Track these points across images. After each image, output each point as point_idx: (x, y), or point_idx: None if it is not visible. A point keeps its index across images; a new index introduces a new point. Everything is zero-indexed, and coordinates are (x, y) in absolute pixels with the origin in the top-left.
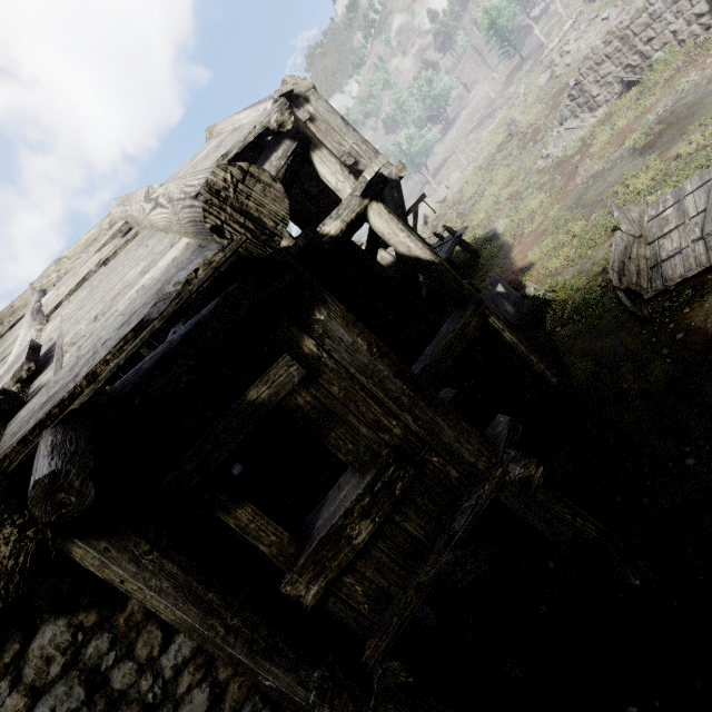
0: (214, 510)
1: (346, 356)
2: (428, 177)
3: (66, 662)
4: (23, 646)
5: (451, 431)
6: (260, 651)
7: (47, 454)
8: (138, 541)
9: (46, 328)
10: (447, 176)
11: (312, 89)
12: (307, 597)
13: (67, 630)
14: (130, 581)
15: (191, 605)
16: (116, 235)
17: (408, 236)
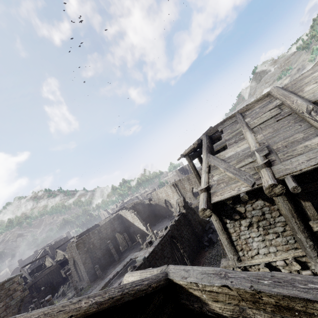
0: (300, 199)
1: None
2: None
3: (260, 208)
4: (255, 201)
5: None
6: (300, 230)
7: (292, 181)
8: (285, 197)
9: (257, 136)
10: None
11: None
12: (315, 228)
13: (262, 203)
14: (280, 203)
15: (290, 213)
16: (276, 106)
17: None
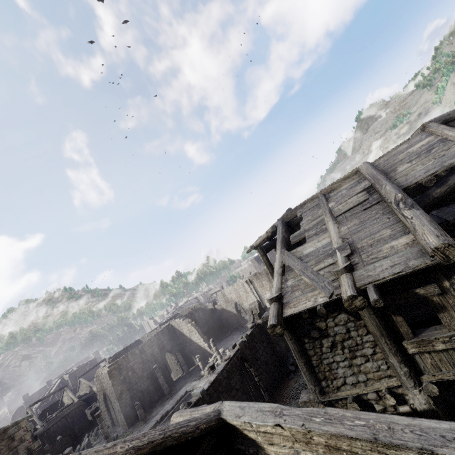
0: (390, 313)
1: None
2: None
3: (344, 323)
4: (337, 315)
5: None
6: (392, 352)
7: (374, 293)
8: (371, 310)
9: (340, 228)
10: None
11: None
12: (410, 350)
13: (346, 317)
14: (366, 317)
15: (378, 331)
16: (365, 189)
17: None
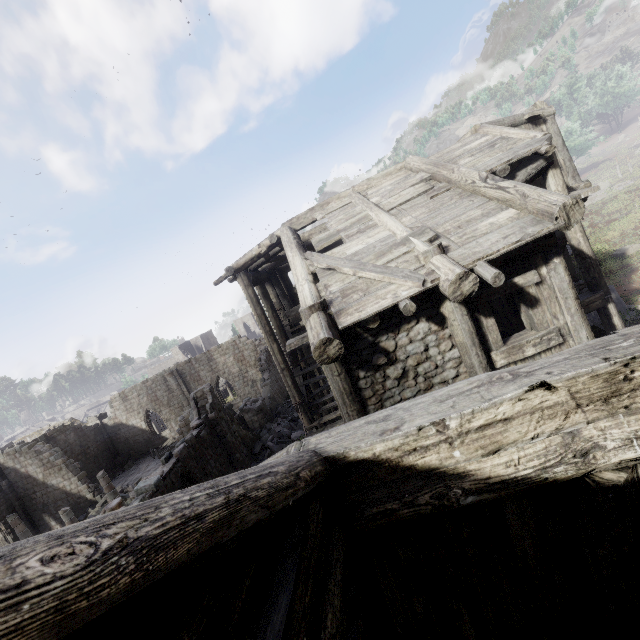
0: (481, 315)
1: (557, 281)
2: None
3: (422, 337)
4: (414, 325)
5: (586, 332)
6: (482, 367)
7: (491, 267)
8: (465, 310)
9: (401, 219)
10: (592, 181)
11: (552, 115)
12: (498, 363)
13: (427, 327)
14: (457, 321)
15: (470, 339)
16: (423, 180)
17: (583, 236)
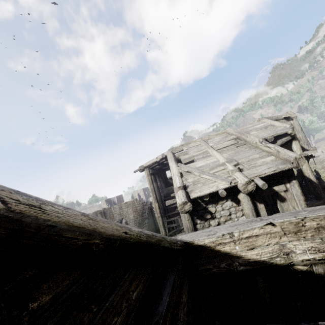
0: (257, 202)
1: (295, 191)
2: (313, 142)
3: (228, 208)
4: (225, 202)
5: None
6: None
7: (261, 180)
8: (249, 198)
9: (222, 154)
10: (324, 145)
11: (295, 117)
12: None
13: (231, 204)
14: (245, 203)
15: (251, 212)
16: (233, 139)
17: (311, 172)
